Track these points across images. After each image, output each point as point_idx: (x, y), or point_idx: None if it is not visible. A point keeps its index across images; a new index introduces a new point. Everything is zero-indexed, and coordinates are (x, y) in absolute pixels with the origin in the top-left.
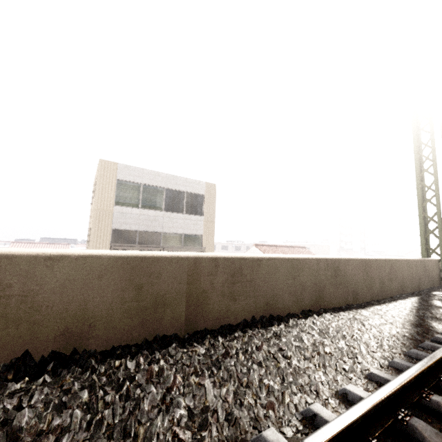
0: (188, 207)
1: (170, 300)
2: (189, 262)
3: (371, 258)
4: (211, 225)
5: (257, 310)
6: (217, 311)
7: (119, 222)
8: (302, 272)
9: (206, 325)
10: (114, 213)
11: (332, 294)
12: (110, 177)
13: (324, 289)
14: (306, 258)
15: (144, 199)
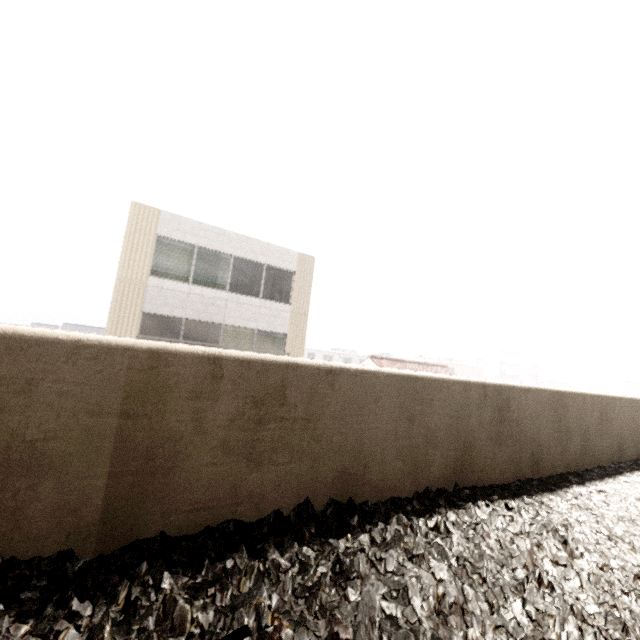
0: (268, 289)
1: (60, 457)
2: (135, 359)
3: (570, 391)
4: (302, 320)
5: (318, 487)
6: (207, 489)
7: (154, 302)
8: (430, 407)
9: (170, 524)
10: (149, 287)
11: (490, 457)
12: (146, 230)
13: (474, 446)
14: (441, 379)
15: (199, 271)
